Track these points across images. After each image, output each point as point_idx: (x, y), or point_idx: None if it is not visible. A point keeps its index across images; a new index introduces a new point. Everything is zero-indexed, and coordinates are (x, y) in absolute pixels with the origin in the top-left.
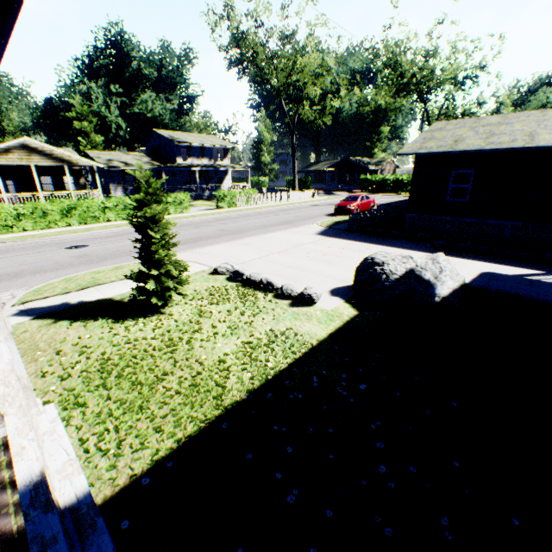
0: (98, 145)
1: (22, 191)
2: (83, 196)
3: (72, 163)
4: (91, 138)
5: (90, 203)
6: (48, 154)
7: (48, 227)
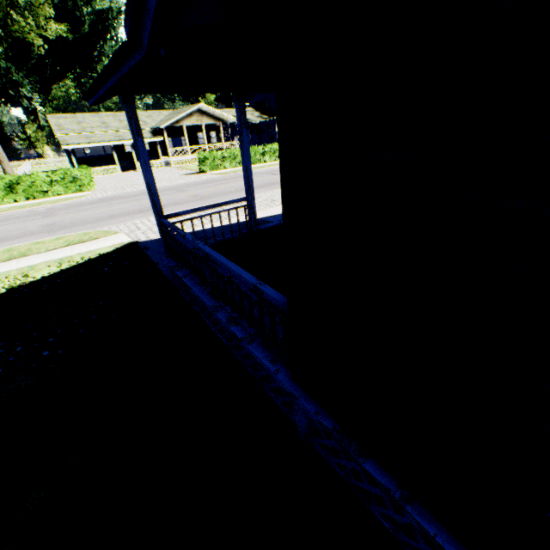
0: (212, 104)
1: (189, 145)
2: (226, 147)
3: (224, 121)
4: (207, 98)
5: (257, 149)
6: (211, 115)
7: (235, 166)
